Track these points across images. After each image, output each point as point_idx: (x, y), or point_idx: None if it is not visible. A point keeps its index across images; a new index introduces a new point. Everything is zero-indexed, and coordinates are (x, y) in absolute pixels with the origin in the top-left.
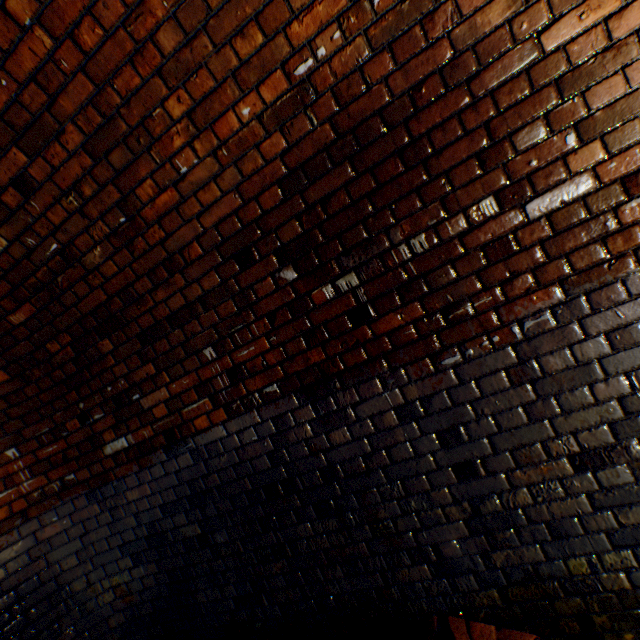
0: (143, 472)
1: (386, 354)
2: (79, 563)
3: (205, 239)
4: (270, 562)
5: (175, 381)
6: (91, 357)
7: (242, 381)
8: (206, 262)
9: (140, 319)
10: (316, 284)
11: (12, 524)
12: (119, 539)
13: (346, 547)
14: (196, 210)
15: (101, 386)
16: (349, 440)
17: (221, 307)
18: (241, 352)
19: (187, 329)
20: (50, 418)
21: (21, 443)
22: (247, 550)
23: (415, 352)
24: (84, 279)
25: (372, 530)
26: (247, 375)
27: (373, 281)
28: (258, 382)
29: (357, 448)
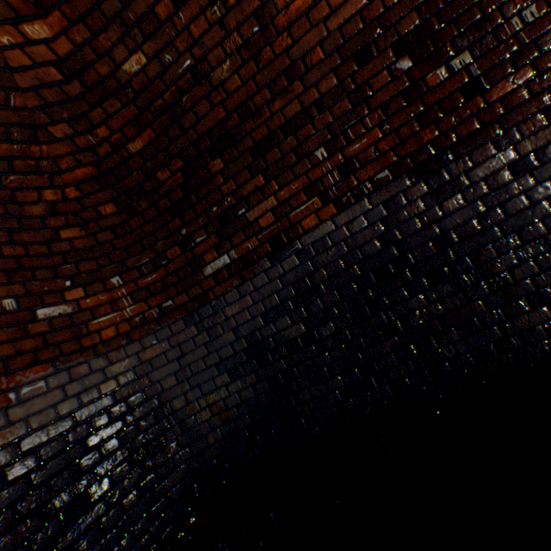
0: (244, 285)
1: (498, 119)
2: (177, 383)
3: (327, 43)
4: (380, 343)
5: (283, 188)
6: (199, 180)
7: (352, 174)
8: (325, 66)
9: (254, 133)
10: (430, 69)
11: (119, 343)
12: (216, 357)
13: (461, 309)
14: (324, 14)
15: (206, 208)
16: (462, 206)
17: (335, 107)
18: (352, 147)
19: (299, 135)
20: (151, 249)
21: (124, 272)
22: (355, 337)
23: (527, 111)
24: (207, 98)
25: (488, 286)
26: (358, 167)
27: (485, 56)
28: (369, 171)
29: (470, 211)
